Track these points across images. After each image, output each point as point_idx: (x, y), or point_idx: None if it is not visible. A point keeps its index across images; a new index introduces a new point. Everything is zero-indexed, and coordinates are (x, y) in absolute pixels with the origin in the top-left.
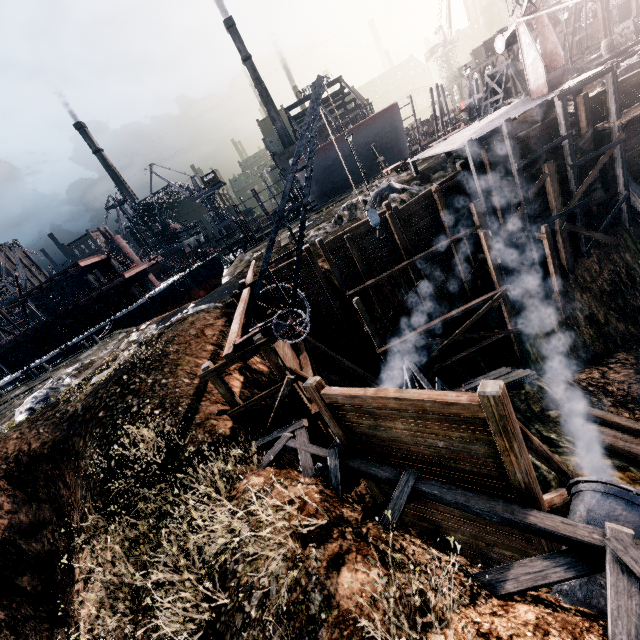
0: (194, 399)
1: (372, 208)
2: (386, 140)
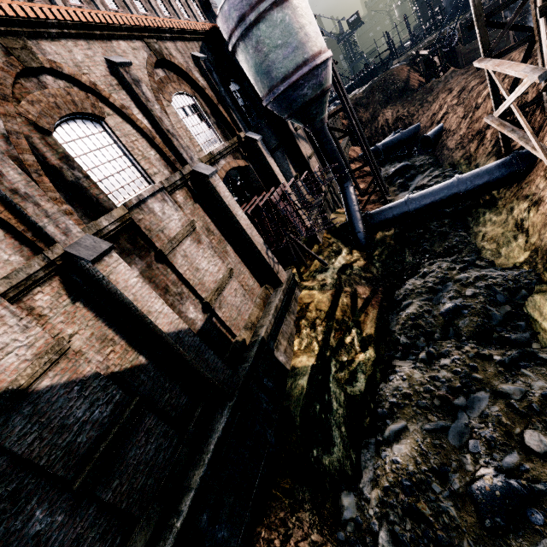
0: (407, 79)
1: None
2: None
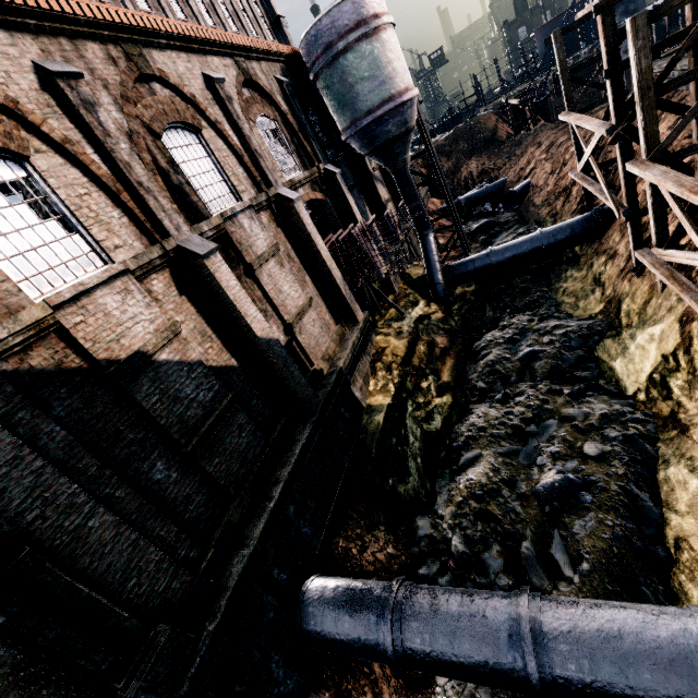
0: (495, 129)
1: (584, 42)
2: (624, 0)
